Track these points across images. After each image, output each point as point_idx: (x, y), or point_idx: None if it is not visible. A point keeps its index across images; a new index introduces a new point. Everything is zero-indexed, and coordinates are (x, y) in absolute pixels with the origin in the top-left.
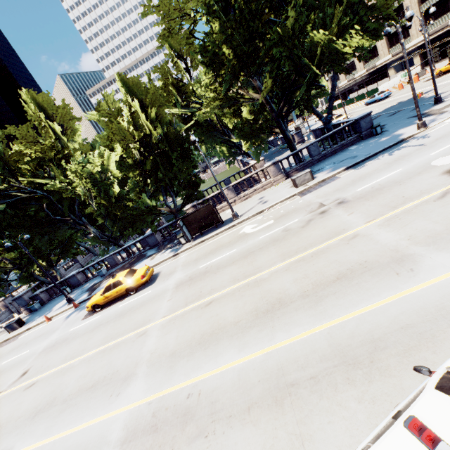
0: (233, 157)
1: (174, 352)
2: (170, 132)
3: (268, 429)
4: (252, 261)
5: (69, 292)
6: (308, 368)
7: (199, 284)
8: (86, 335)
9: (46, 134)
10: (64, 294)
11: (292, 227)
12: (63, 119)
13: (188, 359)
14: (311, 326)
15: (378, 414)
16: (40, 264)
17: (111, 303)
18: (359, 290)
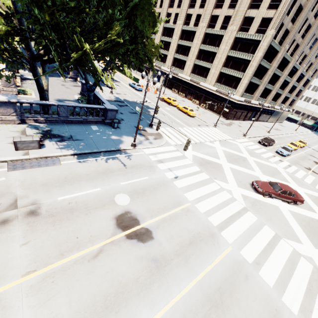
0: None
1: None
2: None
3: None
4: None
5: None
6: None
7: None
8: None
9: None
10: None
11: None
12: None
13: None
14: None
15: None
16: None
17: None
18: None
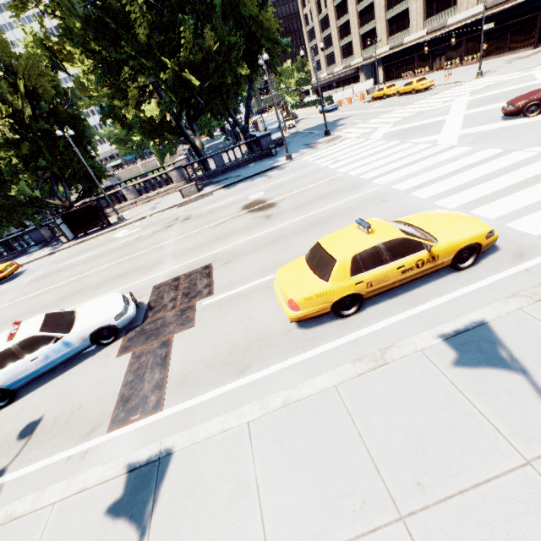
0: (175, 145)
1: None
2: (60, 110)
3: None
4: (94, 262)
5: None
6: None
7: (47, 280)
8: None
9: None
10: None
11: (143, 236)
12: None
13: None
14: (79, 303)
15: None
16: None
17: None
18: (120, 283)
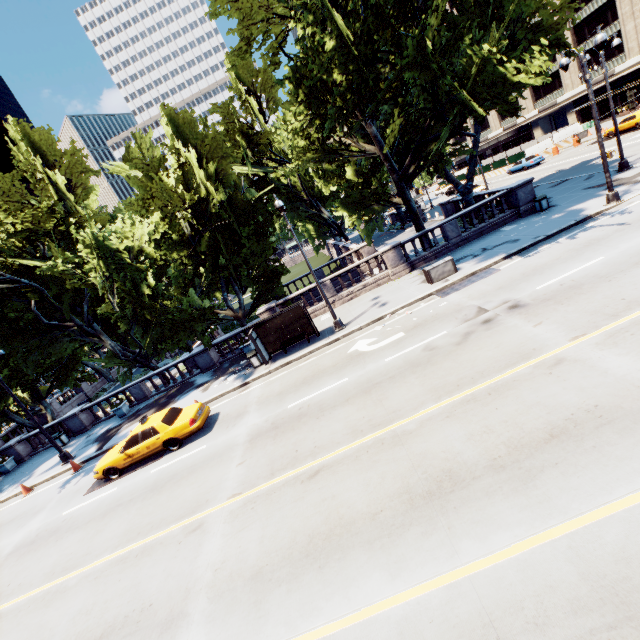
0: (323, 239)
1: (259, 571)
2: (237, 197)
3: None
4: (380, 400)
5: (65, 443)
6: (551, 628)
7: (291, 436)
8: (91, 523)
9: (41, 192)
10: (56, 448)
11: (439, 344)
12: (71, 170)
13: (288, 588)
14: (529, 531)
15: None
16: (20, 396)
17: (137, 465)
18: (604, 461)
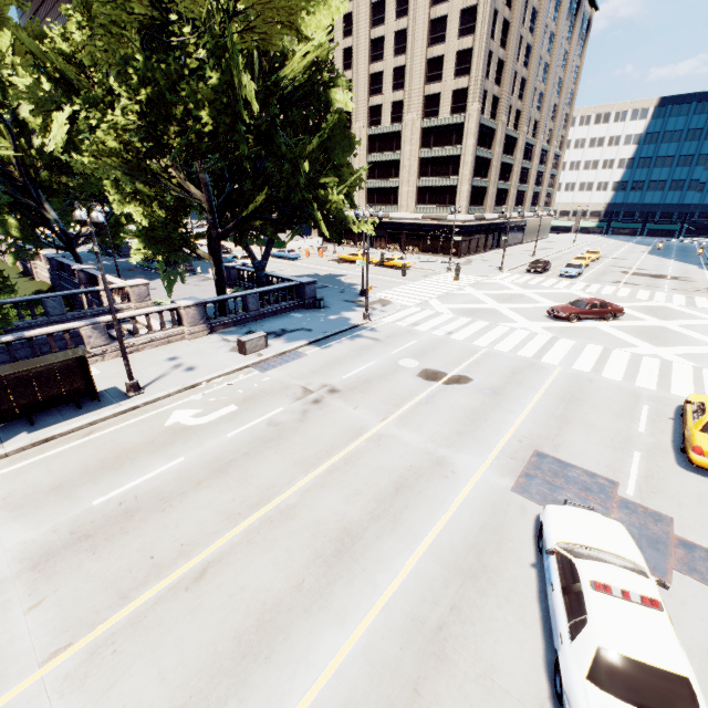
0: (34, 245)
1: None
2: None
3: (455, 694)
4: (245, 478)
5: None
6: (442, 601)
7: (129, 542)
8: None
9: None
10: None
11: (282, 420)
12: None
13: (240, 699)
14: (411, 552)
15: (517, 609)
16: None
17: None
18: (427, 499)
